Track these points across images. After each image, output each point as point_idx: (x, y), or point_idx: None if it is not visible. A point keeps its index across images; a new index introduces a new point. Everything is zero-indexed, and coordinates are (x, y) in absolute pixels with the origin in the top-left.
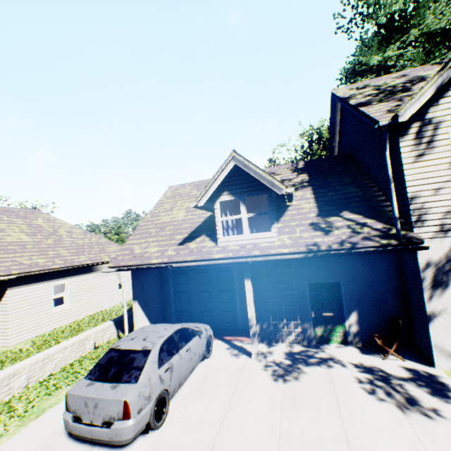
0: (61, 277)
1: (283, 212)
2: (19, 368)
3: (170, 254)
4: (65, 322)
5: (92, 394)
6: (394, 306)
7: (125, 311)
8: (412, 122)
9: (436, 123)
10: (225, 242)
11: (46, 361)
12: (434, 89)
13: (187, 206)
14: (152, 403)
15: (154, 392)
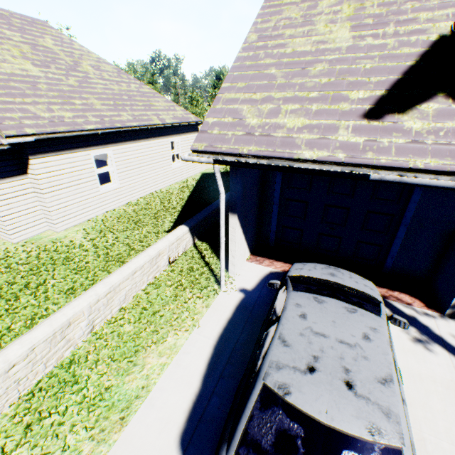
0: (101, 144)
1: None
2: (73, 315)
3: (349, 142)
4: (117, 204)
5: None
6: None
7: (221, 234)
8: None
9: None
10: None
11: (110, 295)
12: None
13: (349, 12)
14: None
15: None
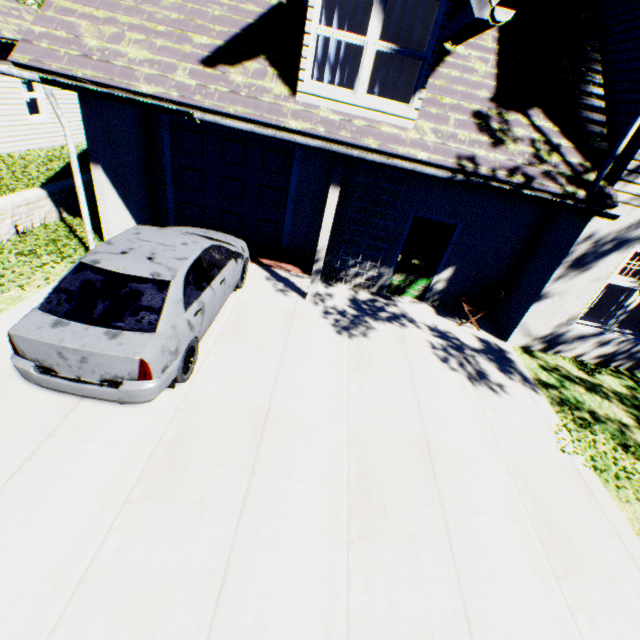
0: None
1: (435, 65)
2: None
3: (185, 84)
4: None
5: (72, 345)
6: (500, 272)
7: (78, 184)
8: None
9: None
10: (313, 97)
11: None
12: None
13: None
14: (180, 358)
15: (183, 344)
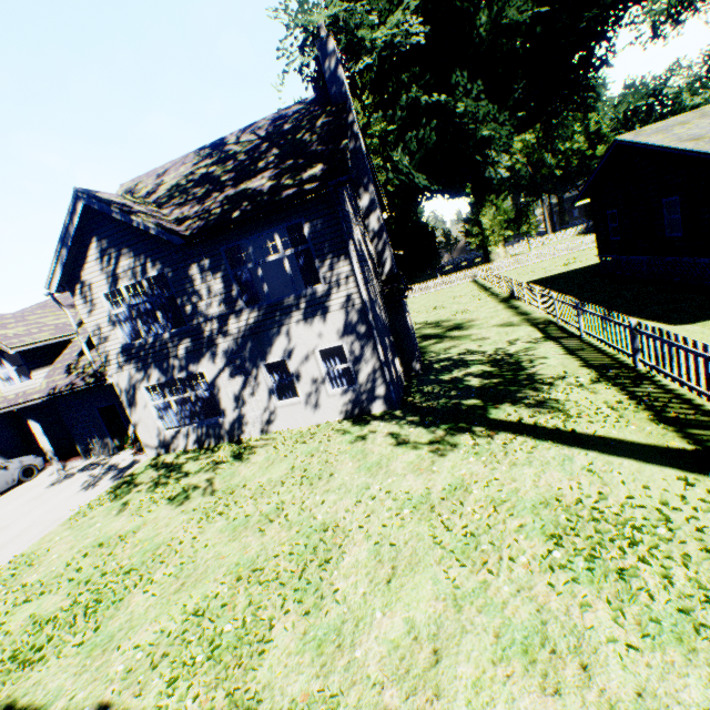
0: None
1: (64, 351)
2: None
3: None
4: None
5: None
6: None
7: None
8: (77, 285)
9: (91, 285)
10: (8, 393)
11: None
12: (62, 266)
13: None
14: None
15: None
